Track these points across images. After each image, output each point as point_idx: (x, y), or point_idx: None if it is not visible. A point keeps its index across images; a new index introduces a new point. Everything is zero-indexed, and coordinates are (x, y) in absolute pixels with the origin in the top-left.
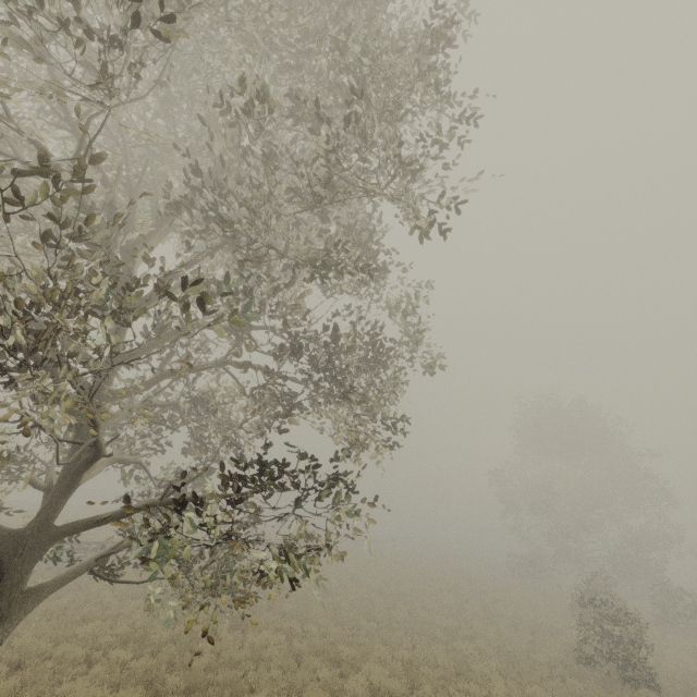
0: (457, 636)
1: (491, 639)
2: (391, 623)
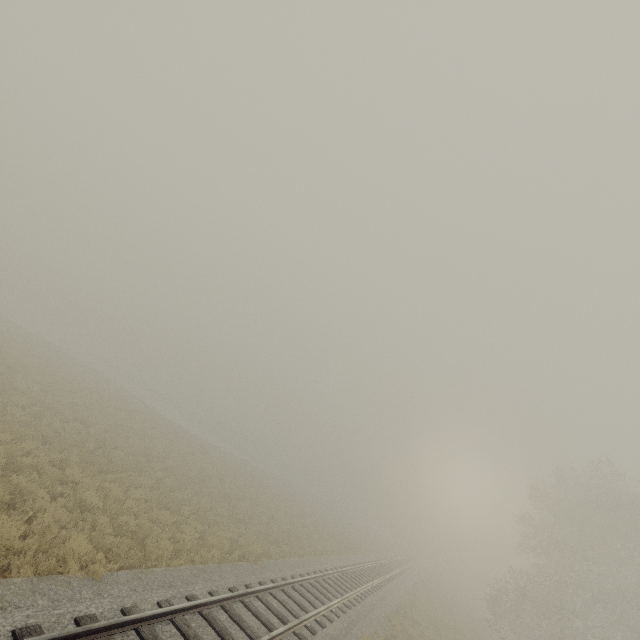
0: None
1: None
2: None
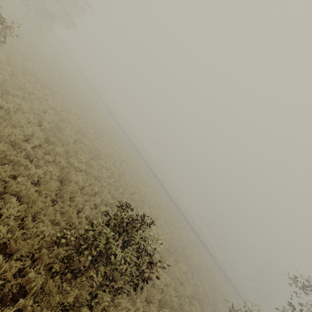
0: (41, 79)
1: (37, 87)
2: (58, 85)
